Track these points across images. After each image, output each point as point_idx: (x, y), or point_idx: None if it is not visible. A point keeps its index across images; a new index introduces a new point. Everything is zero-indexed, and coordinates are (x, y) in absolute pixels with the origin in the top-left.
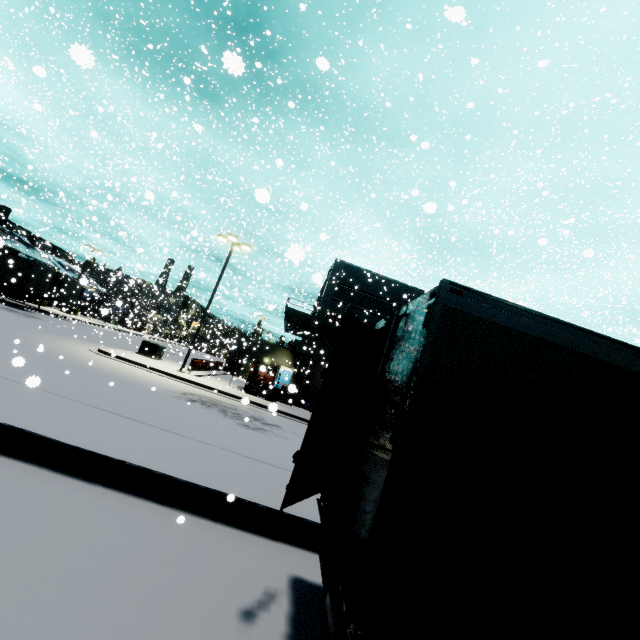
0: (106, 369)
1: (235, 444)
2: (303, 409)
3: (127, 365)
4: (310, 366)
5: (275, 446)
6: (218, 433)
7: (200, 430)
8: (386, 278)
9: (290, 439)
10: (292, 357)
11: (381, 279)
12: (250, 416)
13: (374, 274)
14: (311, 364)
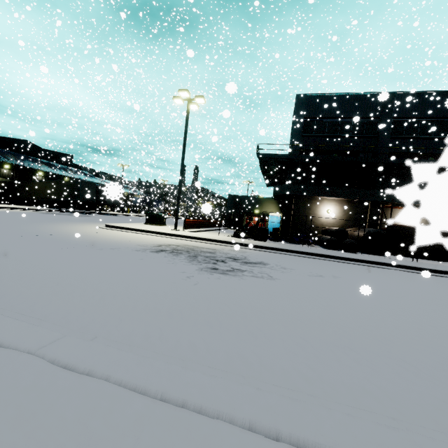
0: (86, 236)
1: (158, 308)
2: (295, 243)
3: (123, 232)
4: (294, 205)
5: (246, 296)
6: (145, 290)
7: (111, 290)
8: (356, 94)
9: (276, 278)
10: (277, 204)
11: (350, 98)
12: (228, 257)
13: (341, 95)
14: (294, 203)
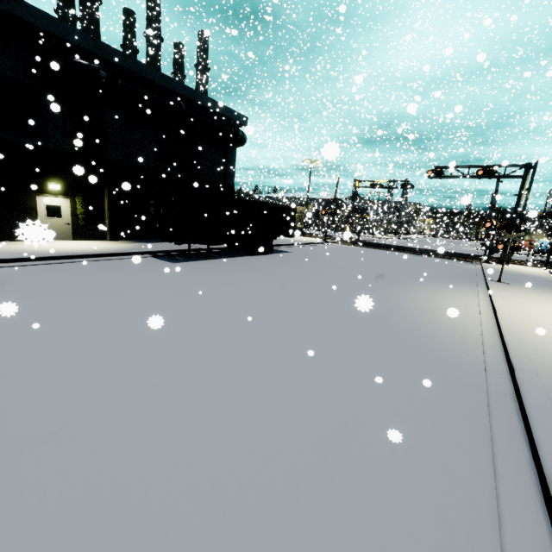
0: None
1: None
2: None
3: None
4: None
5: None
6: None
7: None
8: None
9: None
10: (545, 233)
11: None
12: None
13: None
14: None
